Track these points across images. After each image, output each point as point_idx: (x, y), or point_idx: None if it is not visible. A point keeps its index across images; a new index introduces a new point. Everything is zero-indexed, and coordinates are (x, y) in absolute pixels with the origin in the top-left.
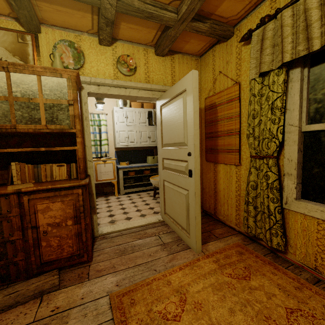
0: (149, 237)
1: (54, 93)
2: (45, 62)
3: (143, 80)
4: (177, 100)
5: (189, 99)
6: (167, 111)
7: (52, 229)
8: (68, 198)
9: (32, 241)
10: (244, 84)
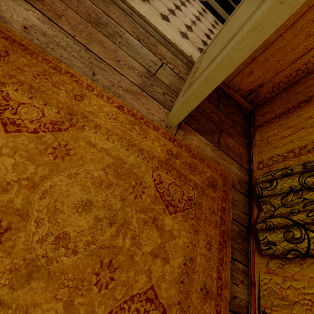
0: (150, 52)
1: None
2: None
3: None
4: None
5: None
6: None
7: None
8: None
9: None
10: None
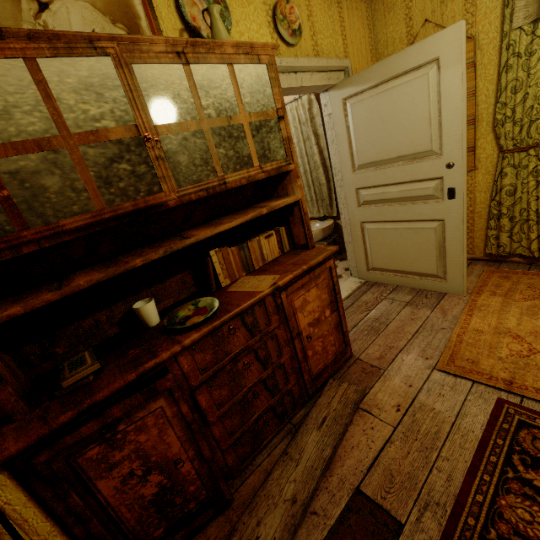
0: (379, 304)
1: (256, 99)
2: (168, 32)
3: (311, 52)
4: (410, 81)
5: (450, 76)
6: (373, 105)
7: (313, 329)
8: (321, 279)
9: (300, 355)
10: (482, 39)
